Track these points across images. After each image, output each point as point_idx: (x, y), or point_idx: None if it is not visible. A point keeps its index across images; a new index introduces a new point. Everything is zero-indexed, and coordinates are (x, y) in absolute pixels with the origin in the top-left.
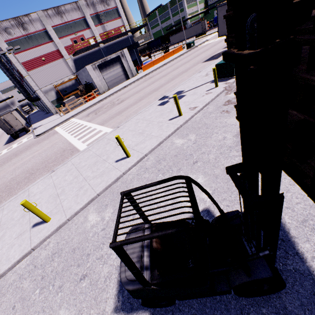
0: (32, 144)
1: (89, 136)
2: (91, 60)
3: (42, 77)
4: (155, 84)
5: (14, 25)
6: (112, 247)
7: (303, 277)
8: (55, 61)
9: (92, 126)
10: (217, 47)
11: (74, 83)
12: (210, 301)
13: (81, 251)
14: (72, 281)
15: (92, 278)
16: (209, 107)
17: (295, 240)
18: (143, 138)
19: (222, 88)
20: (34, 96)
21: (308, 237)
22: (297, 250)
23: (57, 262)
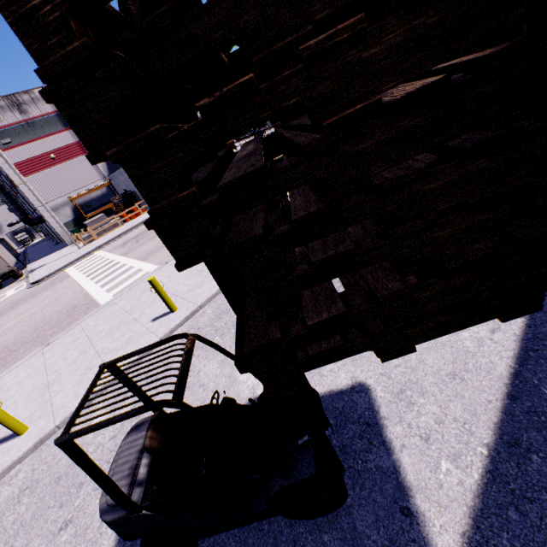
0: (23, 299)
1: (120, 279)
2: None
3: (49, 184)
4: None
5: (5, 106)
6: (58, 443)
7: (385, 477)
8: (73, 159)
9: (127, 262)
10: None
11: (105, 193)
12: (254, 536)
13: (70, 479)
14: (45, 534)
15: (79, 525)
16: None
17: (384, 423)
18: (201, 279)
19: None
20: (36, 215)
21: (401, 417)
22: (384, 438)
23: (27, 504)
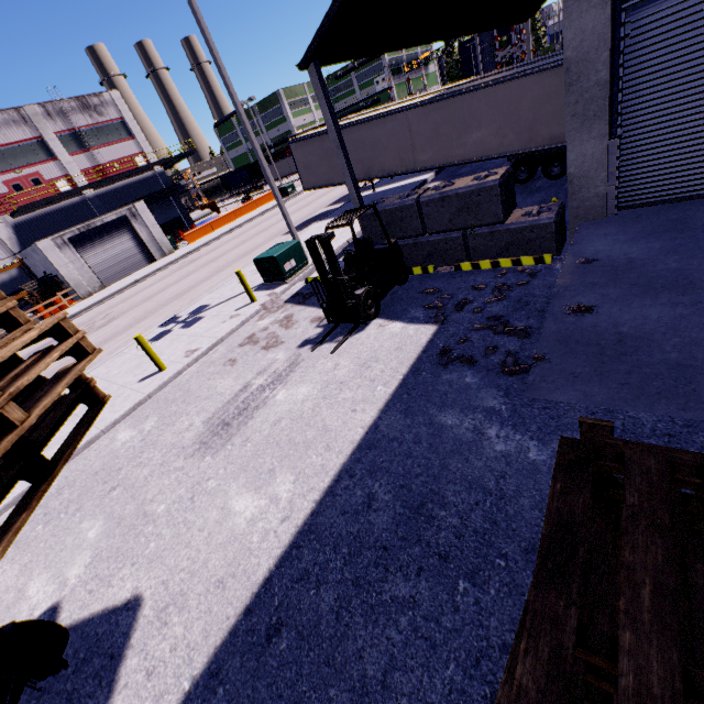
0: None
1: None
2: (62, 224)
3: None
4: (188, 281)
5: None
6: None
7: None
8: None
9: None
10: (323, 200)
11: (17, 277)
12: None
13: None
14: None
15: None
16: (218, 349)
17: (127, 654)
18: (69, 430)
19: (257, 307)
20: None
21: (147, 643)
22: (116, 675)
23: None
